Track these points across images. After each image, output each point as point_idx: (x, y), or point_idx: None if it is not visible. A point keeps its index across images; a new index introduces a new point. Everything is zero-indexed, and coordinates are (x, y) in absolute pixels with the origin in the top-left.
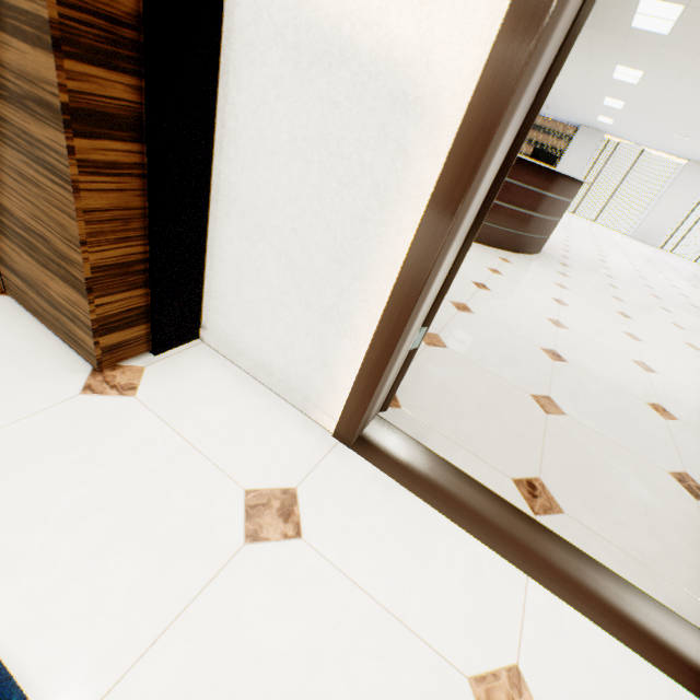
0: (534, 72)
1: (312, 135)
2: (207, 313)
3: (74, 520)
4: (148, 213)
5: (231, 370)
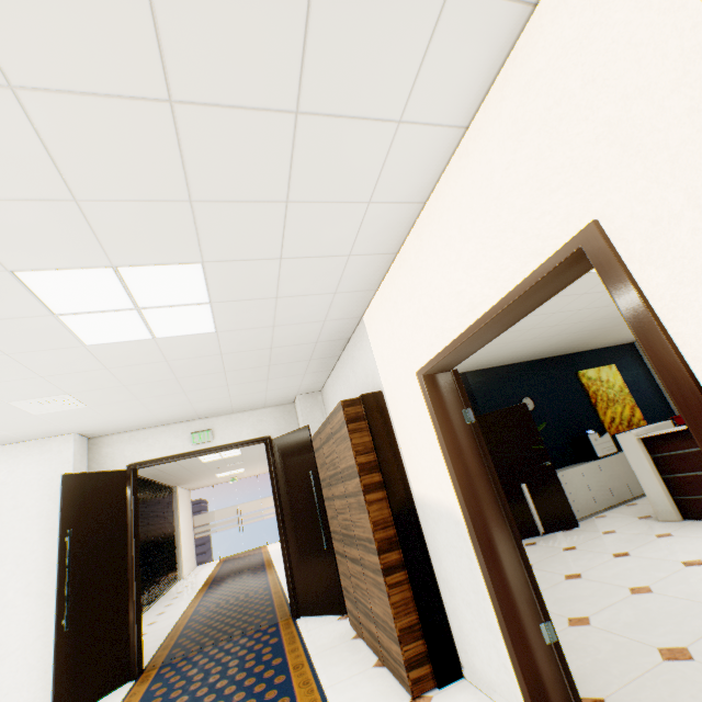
0: (478, 499)
1: (447, 542)
2: (460, 653)
3: None
4: (413, 597)
5: (477, 694)
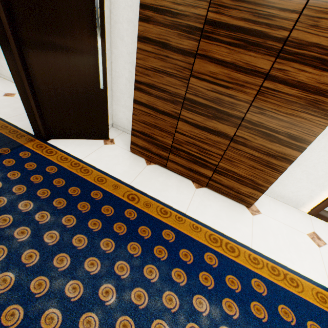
0: None
1: None
2: None
3: (288, 249)
4: None
5: (268, 198)
